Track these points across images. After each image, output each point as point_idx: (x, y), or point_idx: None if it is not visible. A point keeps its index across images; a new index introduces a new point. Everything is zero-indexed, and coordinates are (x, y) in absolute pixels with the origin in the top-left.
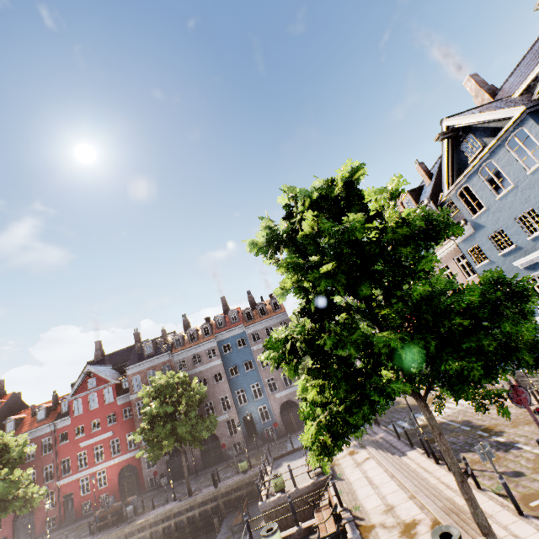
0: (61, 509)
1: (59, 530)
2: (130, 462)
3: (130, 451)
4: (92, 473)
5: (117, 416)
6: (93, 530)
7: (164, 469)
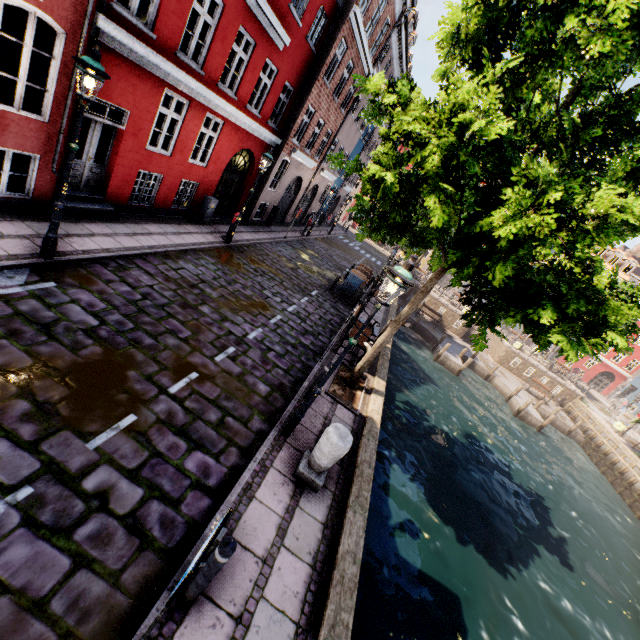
0: (66, 144)
1: (117, 236)
2: (255, 150)
3: (268, 129)
4: (199, 105)
5: (310, 7)
6: (321, 291)
7: (277, 202)
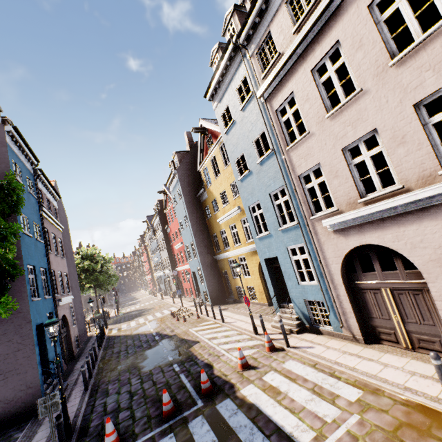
0: None
1: None
2: None
3: None
4: None
5: None
6: None
7: None
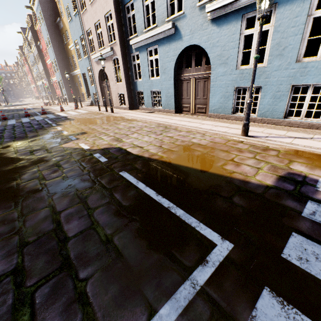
0: None
1: None
2: None
3: None
4: None
5: None
6: None
7: None
